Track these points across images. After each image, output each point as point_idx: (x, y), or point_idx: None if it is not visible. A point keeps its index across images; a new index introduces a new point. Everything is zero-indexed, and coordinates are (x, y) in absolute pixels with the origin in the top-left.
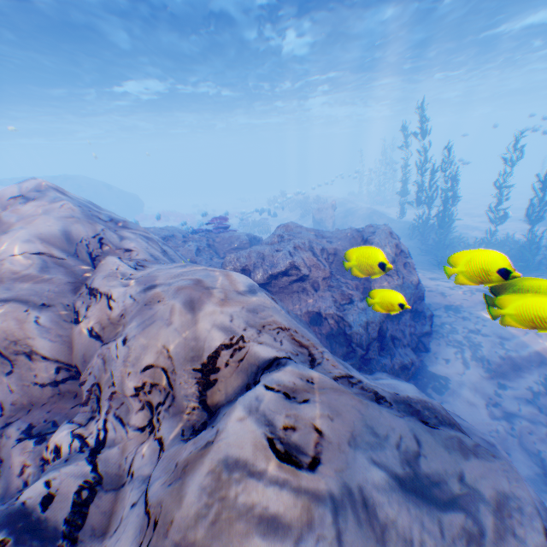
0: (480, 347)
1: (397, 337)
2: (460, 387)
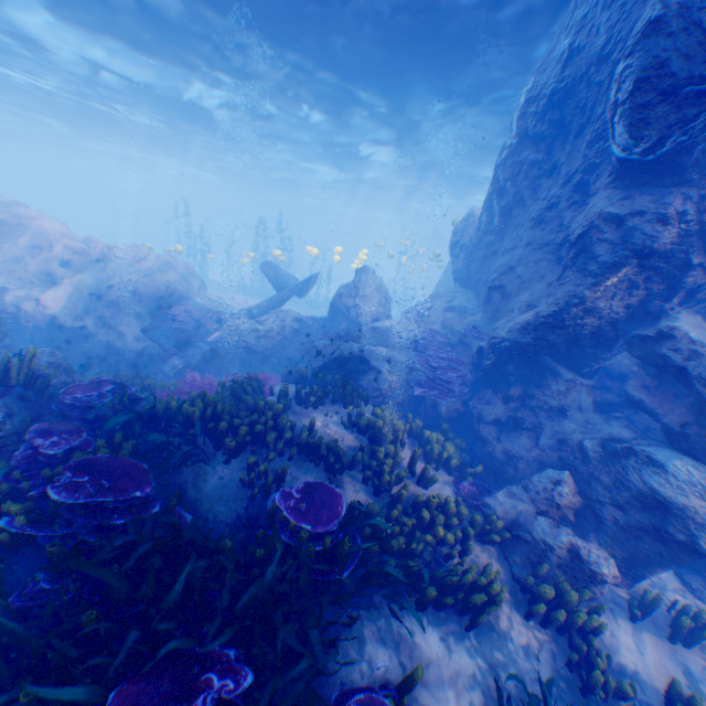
0: None
1: None
2: None
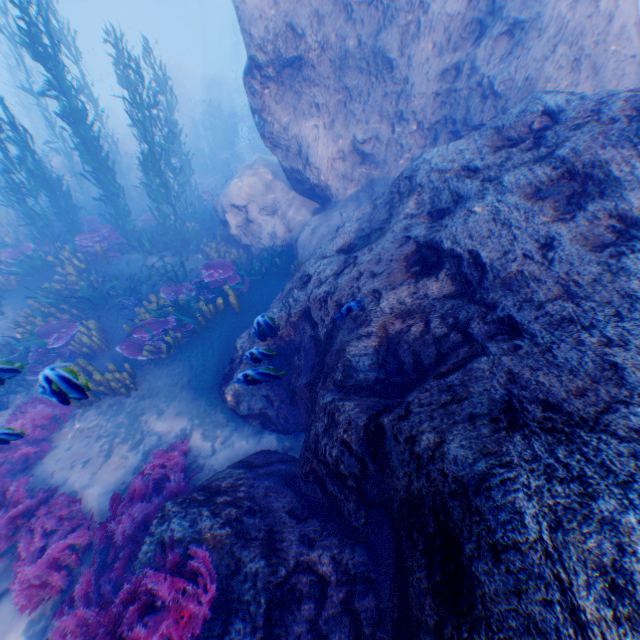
0: None
1: None
2: None
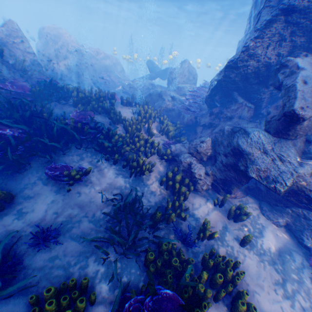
0: None
1: None
2: None
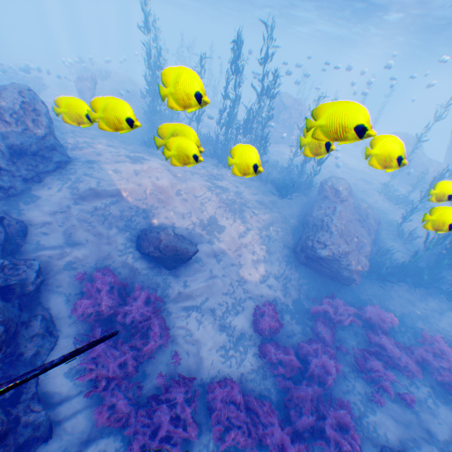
0: (83, 184)
1: (7, 169)
2: (46, 203)
